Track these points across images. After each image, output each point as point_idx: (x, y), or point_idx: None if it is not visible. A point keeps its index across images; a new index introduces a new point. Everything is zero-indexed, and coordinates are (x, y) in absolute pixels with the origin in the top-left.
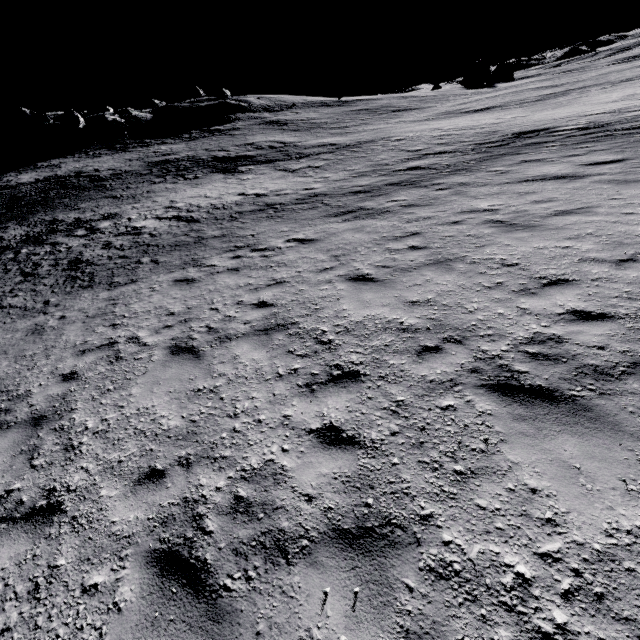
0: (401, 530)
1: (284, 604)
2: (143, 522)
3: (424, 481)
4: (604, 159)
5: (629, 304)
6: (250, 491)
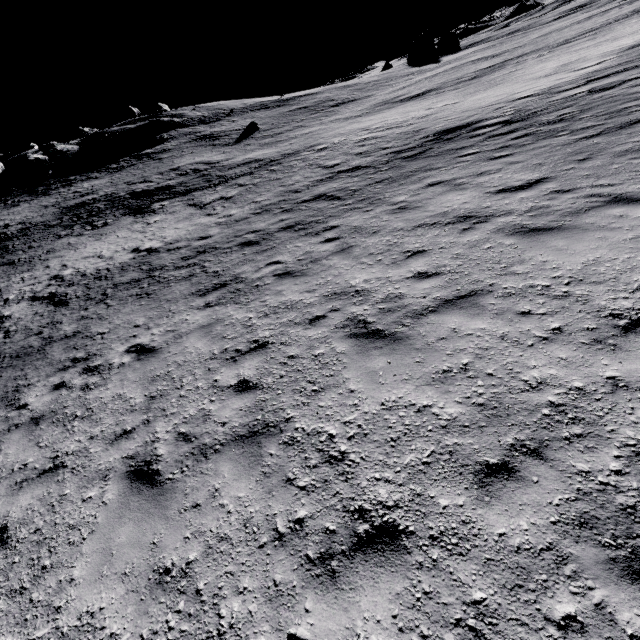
0: None
1: None
2: None
3: None
4: (518, 181)
5: None
6: None
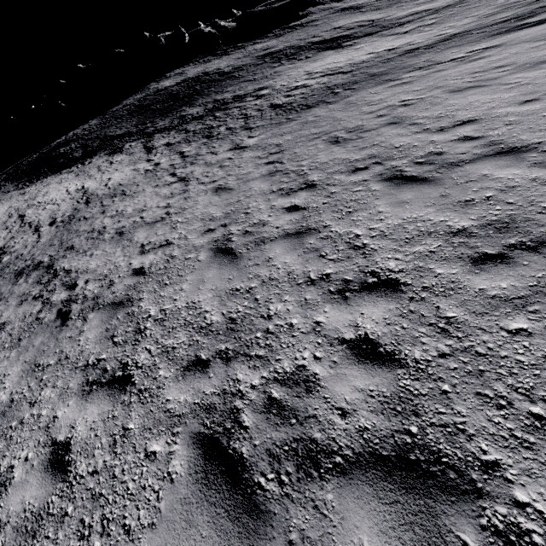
0: None
1: None
2: None
3: None
4: None
5: None
6: None
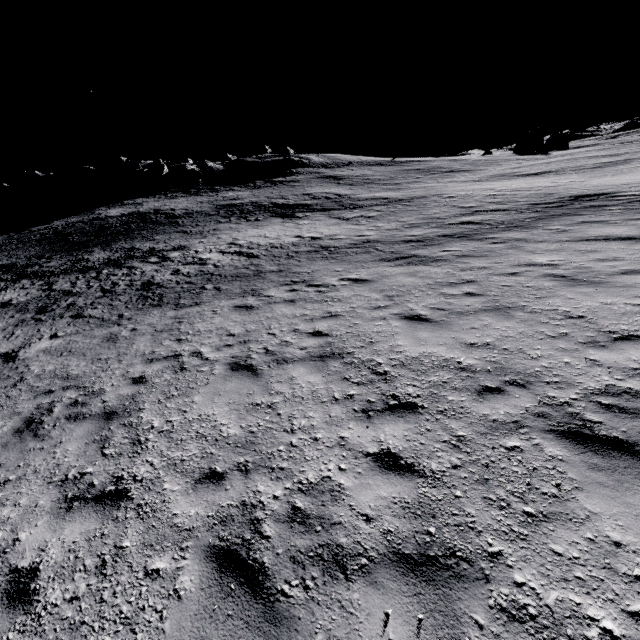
0: (467, 563)
1: (343, 619)
2: (203, 518)
3: (490, 518)
4: None
5: None
6: (307, 503)
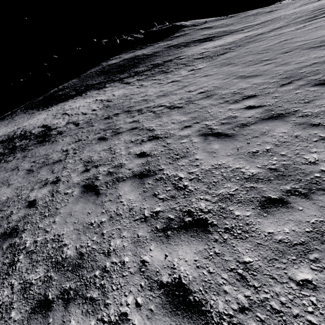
0: None
1: None
2: None
3: None
4: None
5: None
6: None
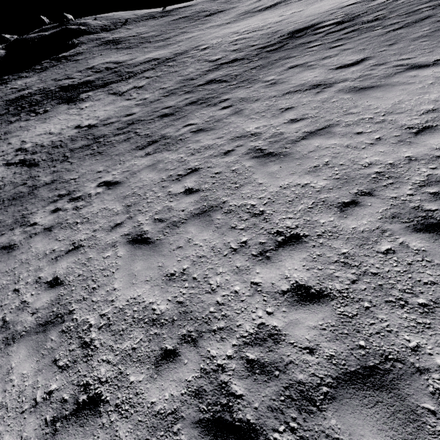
0: None
1: None
2: None
3: None
4: (349, 60)
5: (344, 274)
6: None
